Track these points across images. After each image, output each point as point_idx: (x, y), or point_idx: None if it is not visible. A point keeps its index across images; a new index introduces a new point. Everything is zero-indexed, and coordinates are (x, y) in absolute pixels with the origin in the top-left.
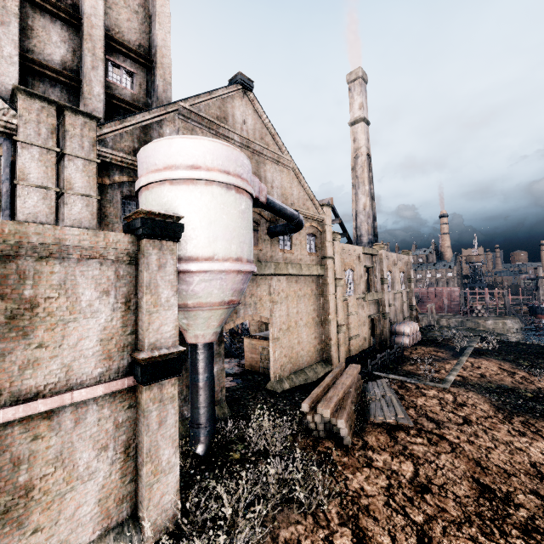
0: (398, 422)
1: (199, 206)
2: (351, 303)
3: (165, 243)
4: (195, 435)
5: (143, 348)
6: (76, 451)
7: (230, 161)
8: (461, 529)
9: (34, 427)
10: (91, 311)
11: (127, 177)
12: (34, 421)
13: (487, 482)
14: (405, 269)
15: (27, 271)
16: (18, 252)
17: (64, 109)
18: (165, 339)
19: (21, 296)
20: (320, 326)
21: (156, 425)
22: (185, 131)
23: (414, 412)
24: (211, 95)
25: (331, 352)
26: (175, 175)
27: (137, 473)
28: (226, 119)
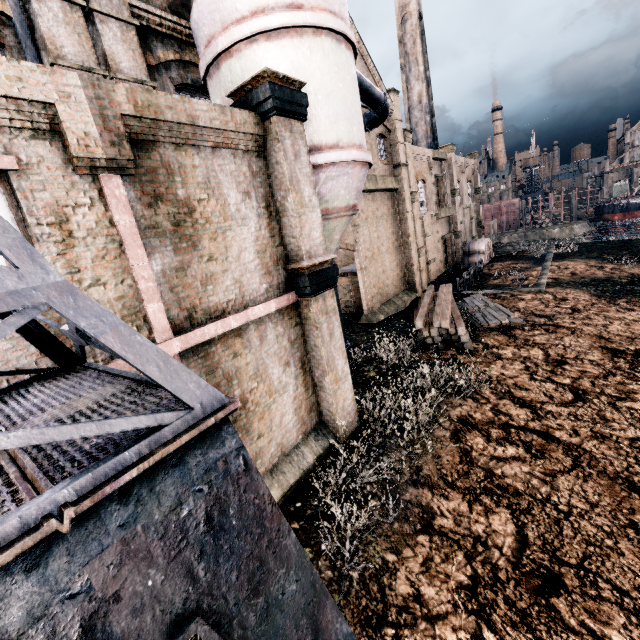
0: (511, 323)
1: (310, 70)
2: (426, 222)
3: (293, 123)
4: None
5: (299, 259)
6: (268, 368)
7: None
8: (608, 380)
9: (231, 346)
10: (240, 218)
11: (172, 52)
12: (229, 339)
13: (615, 347)
14: (472, 178)
15: (171, 164)
16: (156, 135)
17: None
18: (316, 247)
19: (176, 197)
20: (400, 252)
21: (328, 337)
22: None
23: (520, 314)
24: None
25: (415, 278)
26: (273, 22)
27: (315, 386)
28: None
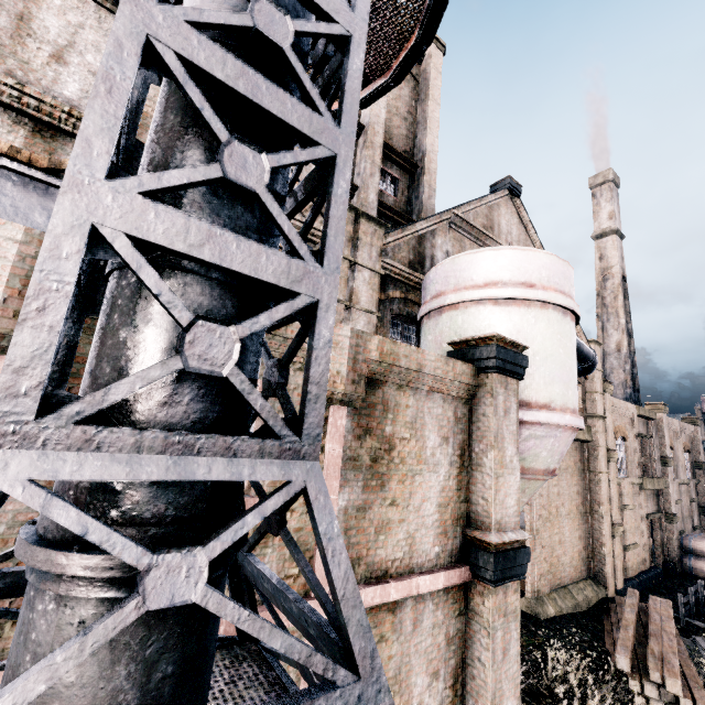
0: None
1: (532, 334)
2: (625, 489)
3: (509, 380)
4: None
5: (485, 527)
6: (412, 672)
7: (565, 279)
8: None
9: (380, 622)
10: (433, 462)
11: (400, 292)
12: (381, 612)
13: None
14: (690, 447)
15: (389, 401)
16: (387, 376)
17: (360, 216)
18: (508, 517)
19: (383, 432)
20: (586, 520)
21: (500, 654)
22: (454, 242)
23: None
24: (480, 202)
25: (605, 566)
26: (504, 293)
27: None
28: (492, 229)
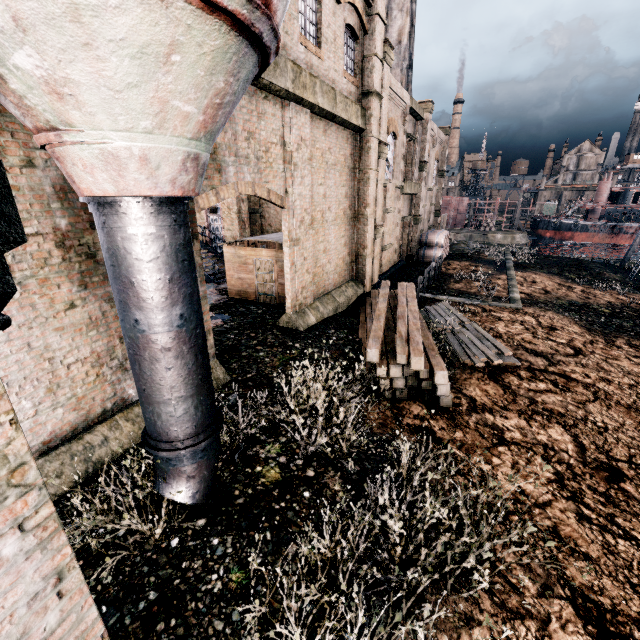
0: (503, 363)
1: None
2: (389, 192)
3: None
4: (166, 465)
5: None
6: None
7: None
8: None
9: None
10: None
11: None
12: None
13: None
14: (439, 157)
15: None
16: None
17: None
18: None
19: None
20: (352, 226)
21: None
22: None
23: (505, 344)
24: None
25: (366, 267)
26: None
27: None
28: None
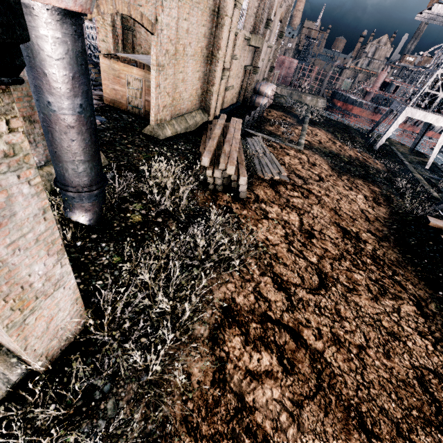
0: (280, 179)
1: None
2: (239, 41)
3: None
4: (72, 201)
5: None
6: None
7: None
8: (341, 264)
9: None
10: None
11: None
12: None
13: (344, 226)
14: (283, 18)
15: None
16: None
17: None
18: None
19: None
20: (206, 64)
21: None
22: None
23: (285, 169)
24: None
25: (212, 100)
26: None
27: None
28: None
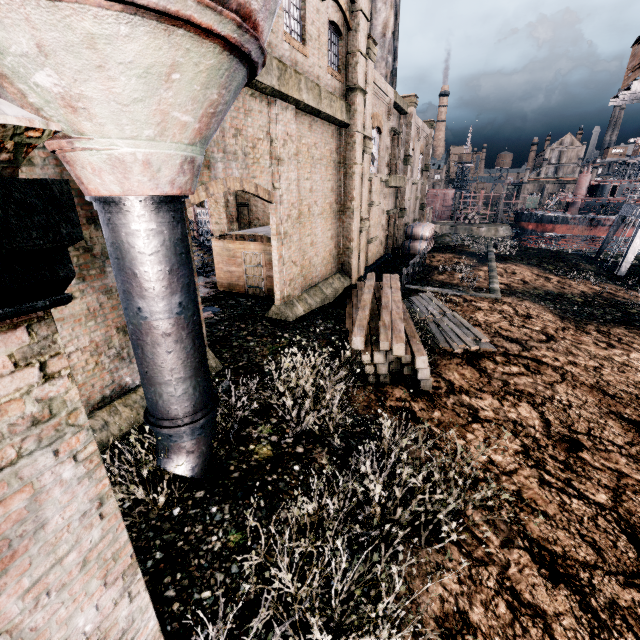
0: (480, 349)
1: None
2: (375, 186)
3: None
4: (168, 441)
5: None
6: None
7: None
8: None
9: None
10: None
11: None
12: None
13: (633, 416)
14: (424, 151)
15: None
16: None
17: None
18: None
19: None
20: (338, 220)
21: None
22: None
23: (483, 332)
24: None
25: (352, 259)
26: None
27: None
28: None
